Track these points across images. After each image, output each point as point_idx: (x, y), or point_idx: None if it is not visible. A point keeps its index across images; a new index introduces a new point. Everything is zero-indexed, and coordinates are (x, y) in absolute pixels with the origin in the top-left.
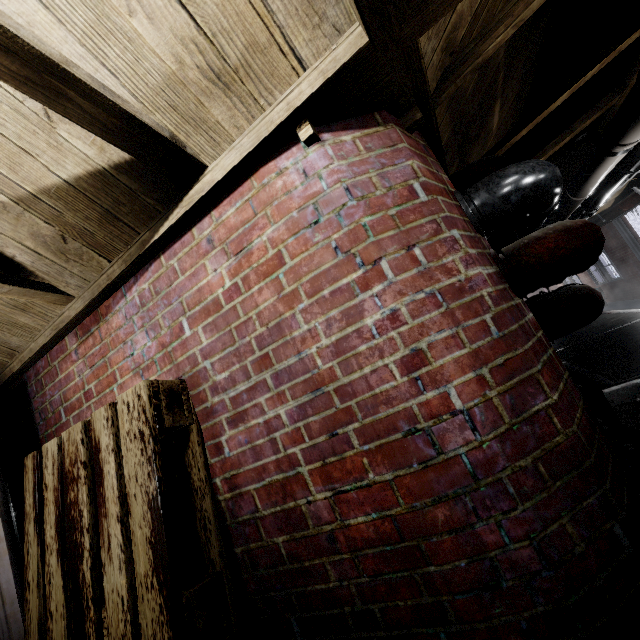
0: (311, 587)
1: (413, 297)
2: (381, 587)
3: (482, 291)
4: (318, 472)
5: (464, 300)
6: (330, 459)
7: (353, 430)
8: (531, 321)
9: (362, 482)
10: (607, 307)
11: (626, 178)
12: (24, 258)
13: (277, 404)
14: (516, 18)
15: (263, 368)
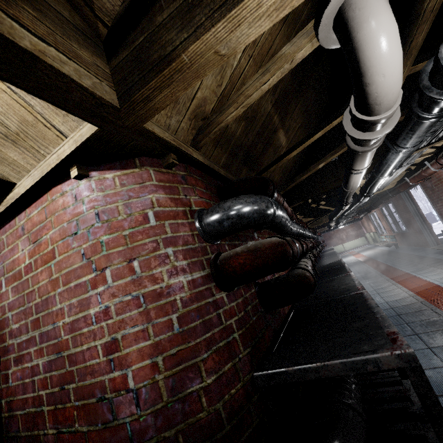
0: None
1: (122, 298)
2: None
3: (176, 296)
4: (52, 413)
5: (160, 302)
6: (59, 406)
7: (72, 388)
8: (227, 311)
9: (72, 428)
10: (398, 249)
11: (381, 180)
12: None
13: (39, 356)
14: (242, 103)
15: (36, 327)
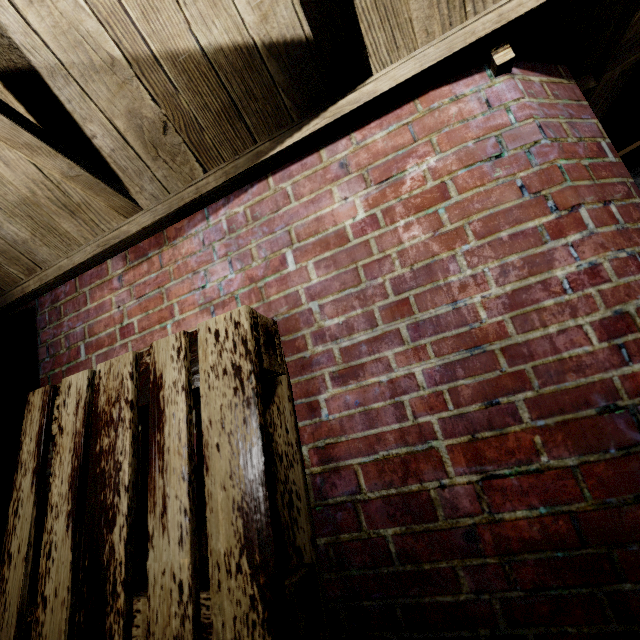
0: (429, 598)
1: (616, 254)
2: (542, 606)
3: None
4: (462, 449)
5: None
6: (483, 434)
7: (523, 400)
8: None
9: (529, 466)
10: None
11: None
12: (105, 142)
13: (412, 360)
14: None
15: (397, 316)
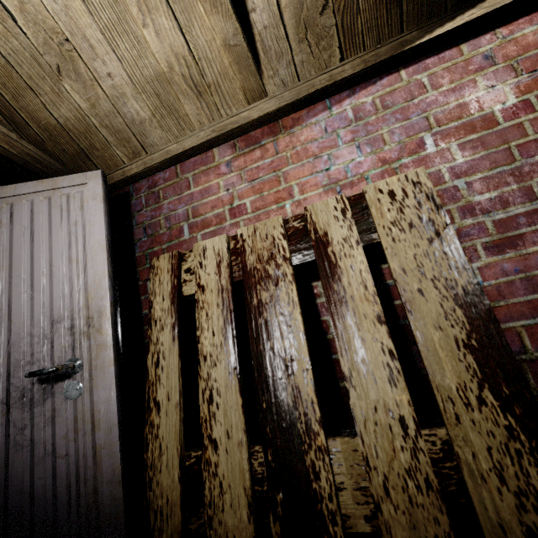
0: None
1: None
2: None
3: None
4: None
5: None
6: None
7: None
8: None
9: None
10: None
11: None
12: (261, 17)
13: None
14: None
15: None
